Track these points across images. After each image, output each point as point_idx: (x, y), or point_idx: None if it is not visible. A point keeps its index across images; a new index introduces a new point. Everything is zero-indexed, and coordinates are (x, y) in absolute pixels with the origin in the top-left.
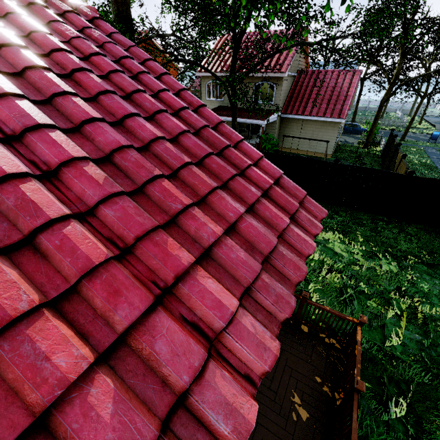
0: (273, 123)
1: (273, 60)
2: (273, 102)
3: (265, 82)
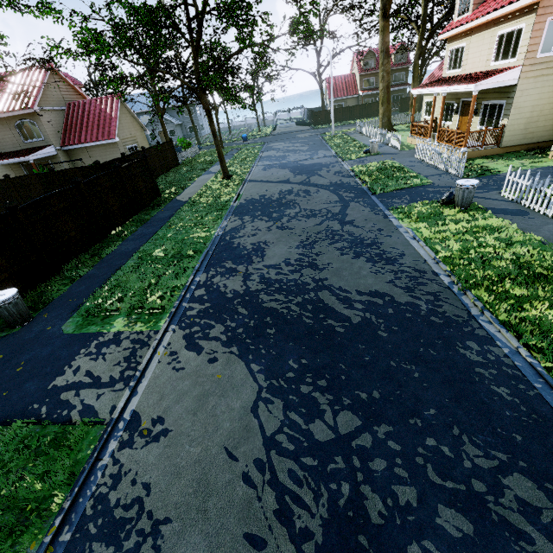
0: (56, 158)
1: (20, 98)
2: (43, 138)
3: (23, 121)
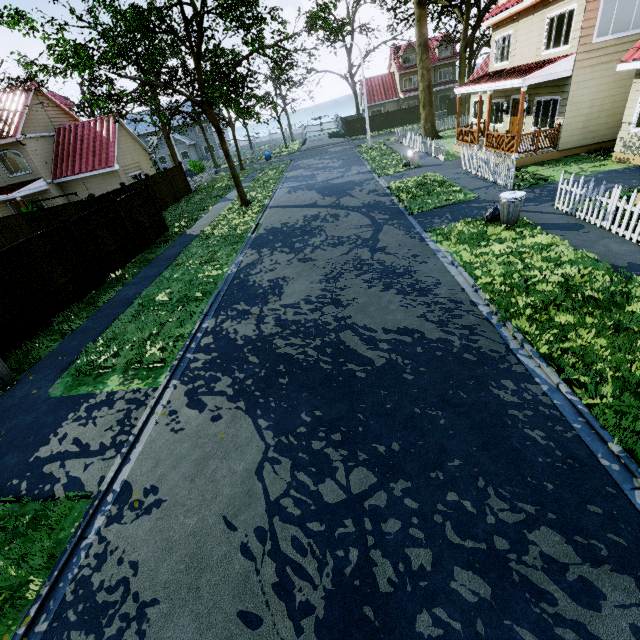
0: (48, 193)
1: (0, 125)
2: (31, 171)
3: (6, 152)
